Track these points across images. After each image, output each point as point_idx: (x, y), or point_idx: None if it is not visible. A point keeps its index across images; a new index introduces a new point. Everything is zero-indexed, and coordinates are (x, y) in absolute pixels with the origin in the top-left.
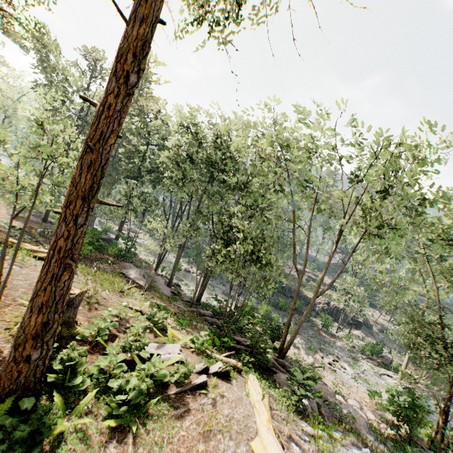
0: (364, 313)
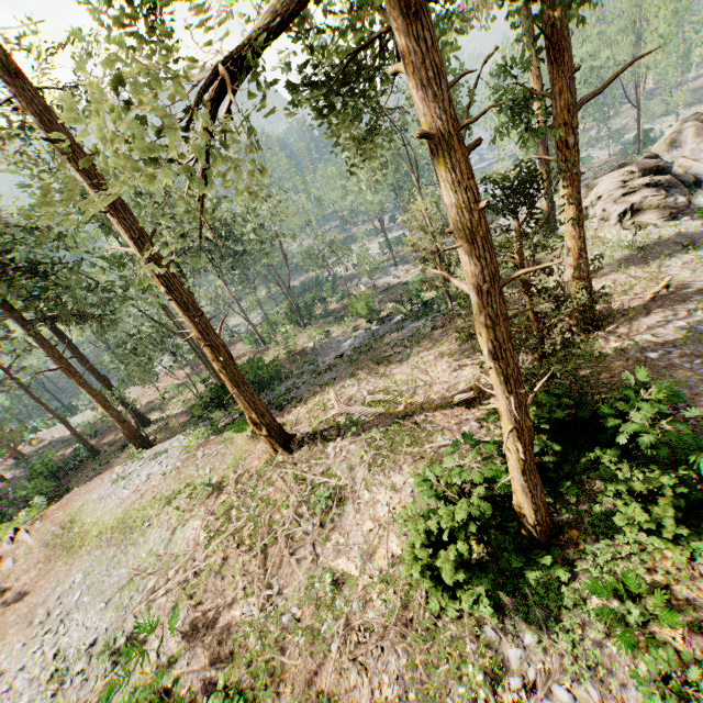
0: None
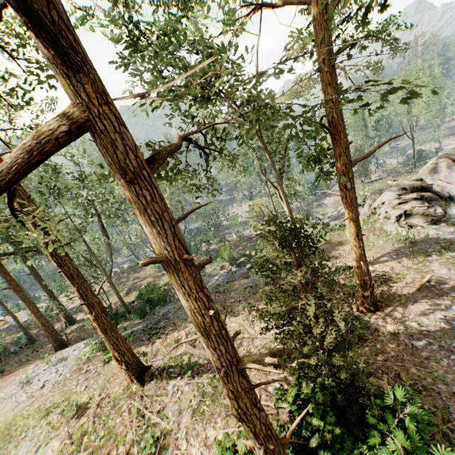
0: None
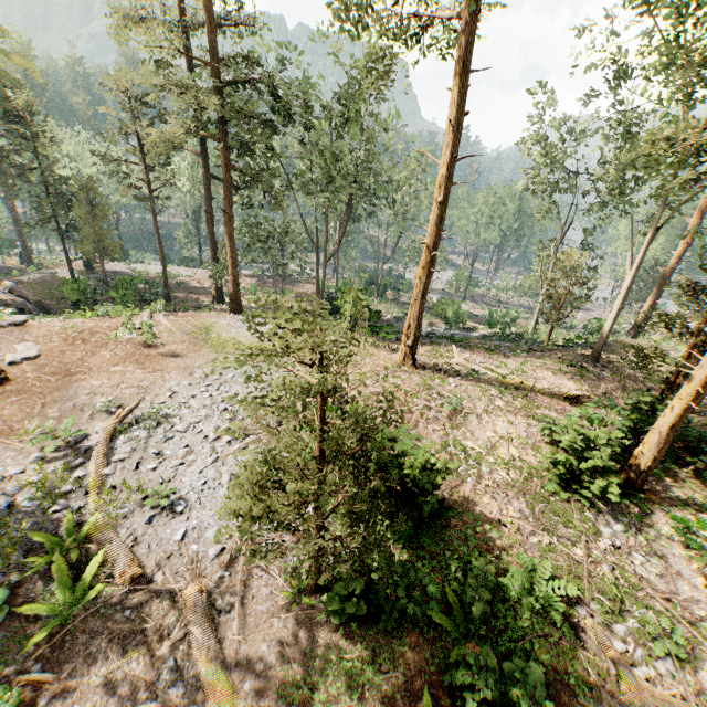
0: None
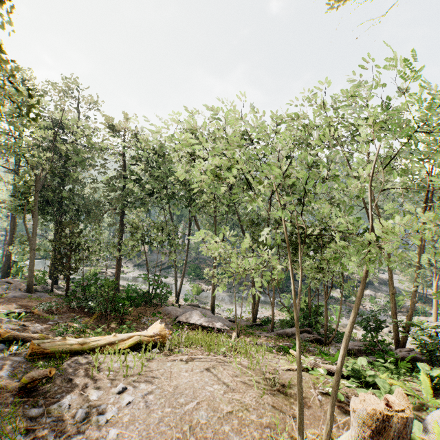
0: None
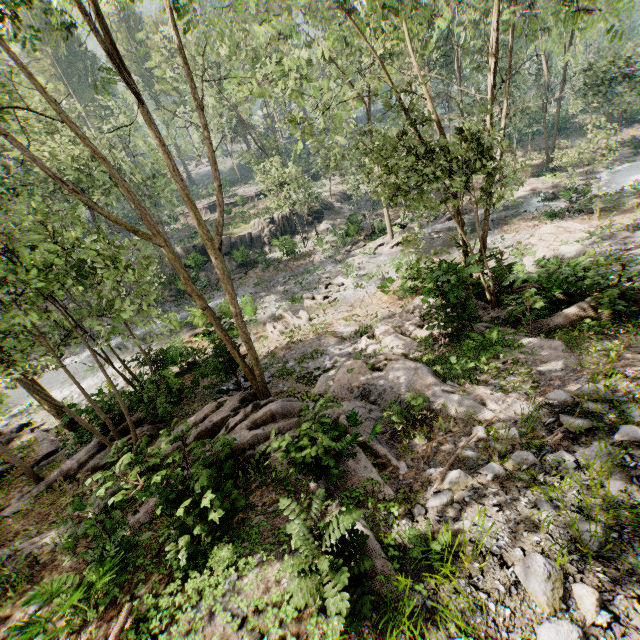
0: (315, 194)
